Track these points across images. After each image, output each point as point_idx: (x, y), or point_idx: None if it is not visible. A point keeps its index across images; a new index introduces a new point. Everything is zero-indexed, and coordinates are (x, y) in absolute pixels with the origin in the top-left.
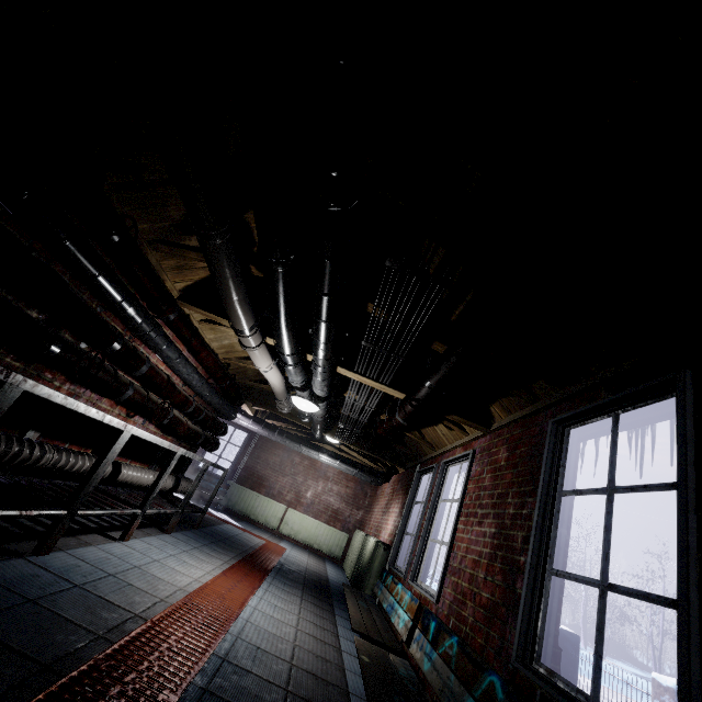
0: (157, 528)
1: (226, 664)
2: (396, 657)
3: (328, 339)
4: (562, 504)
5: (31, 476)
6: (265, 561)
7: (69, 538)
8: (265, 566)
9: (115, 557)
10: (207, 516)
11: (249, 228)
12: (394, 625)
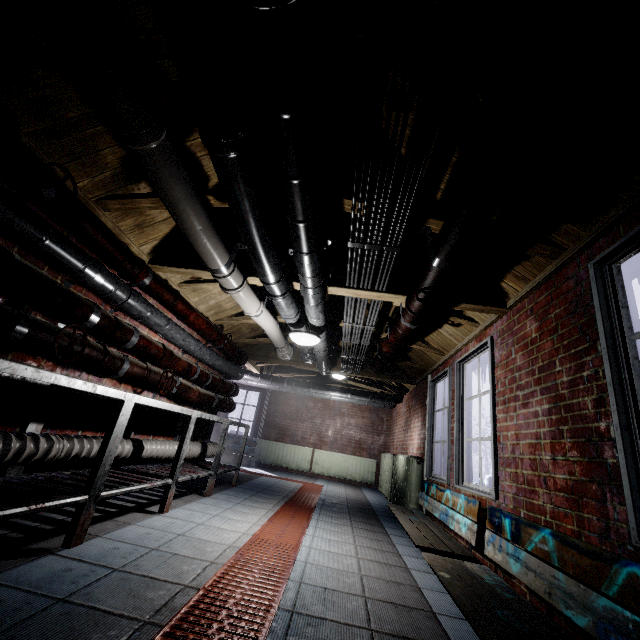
0: (196, 494)
1: (296, 616)
2: (473, 564)
3: (311, 247)
4: (636, 349)
5: (51, 471)
6: (307, 500)
7: (106, 522)
8: (308, 505)
9: (157, 530)
10: (243, 473)
11: (196, 160)
12: (450, 532)
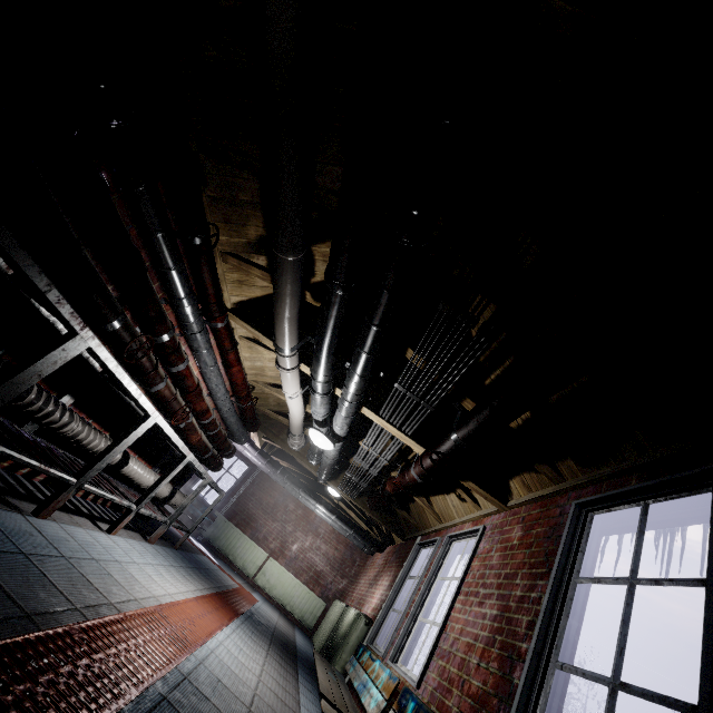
0: (141, 534)
1: (187, 682)
2: None
3: (364, 372)
4: (576, 592)
5: (49, 442)
6: (237, 603)
7: (64, 513)
8: (236, 608)
9: (100, 545)
10: (188, 541)
11: (313, 260)
12: (361, 711)
